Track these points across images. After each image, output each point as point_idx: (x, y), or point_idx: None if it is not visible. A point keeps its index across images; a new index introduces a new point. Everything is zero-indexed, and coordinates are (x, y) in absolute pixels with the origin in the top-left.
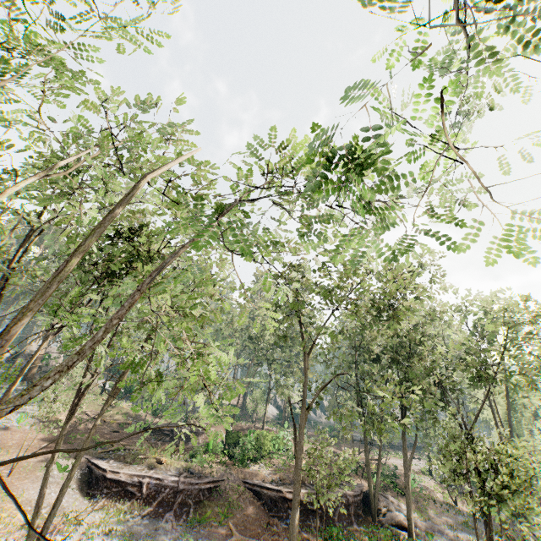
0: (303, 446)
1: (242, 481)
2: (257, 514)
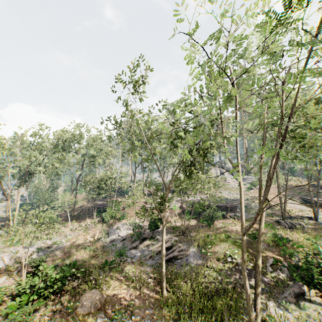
0: None
1: None
2: None
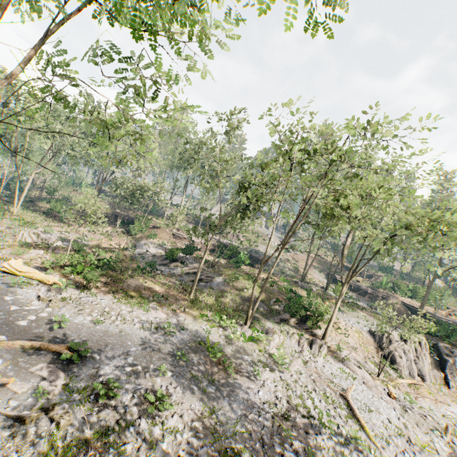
0: None
1: (400, 301)
2: (406, 313)
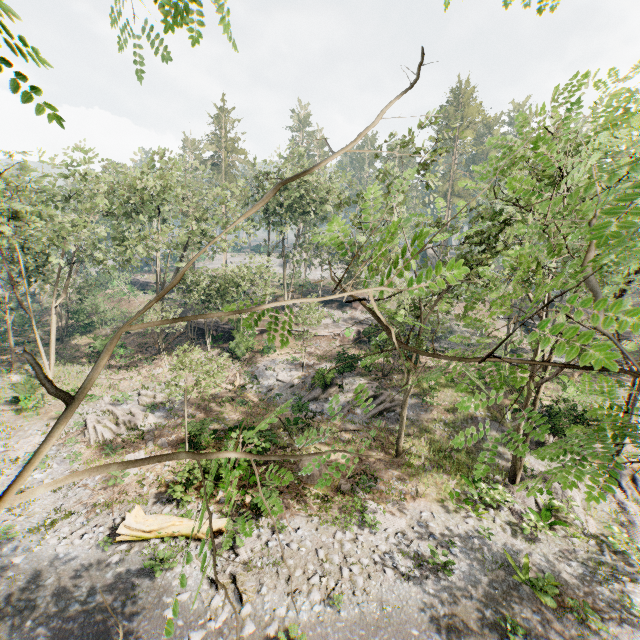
0: None
1: None
2: None
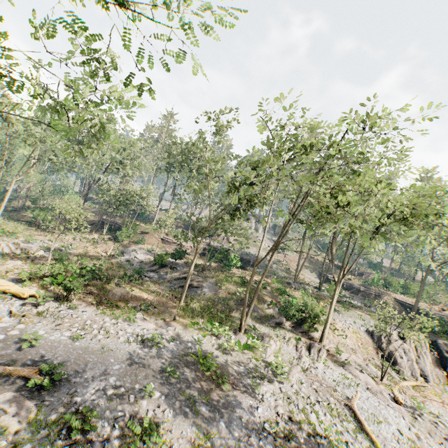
0: None
1: (392, 297)
2: (400, 310)
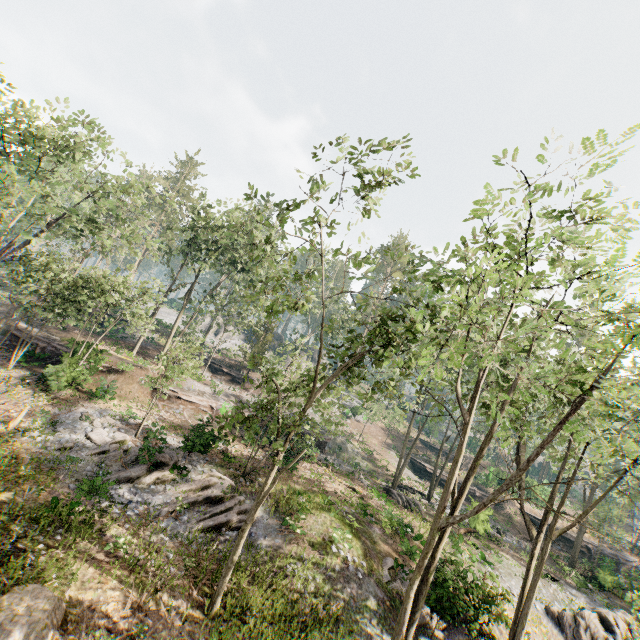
0: (565, 508)
1: (518, 508)
2: None
